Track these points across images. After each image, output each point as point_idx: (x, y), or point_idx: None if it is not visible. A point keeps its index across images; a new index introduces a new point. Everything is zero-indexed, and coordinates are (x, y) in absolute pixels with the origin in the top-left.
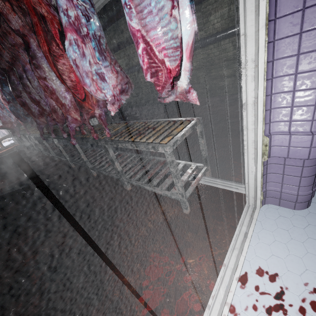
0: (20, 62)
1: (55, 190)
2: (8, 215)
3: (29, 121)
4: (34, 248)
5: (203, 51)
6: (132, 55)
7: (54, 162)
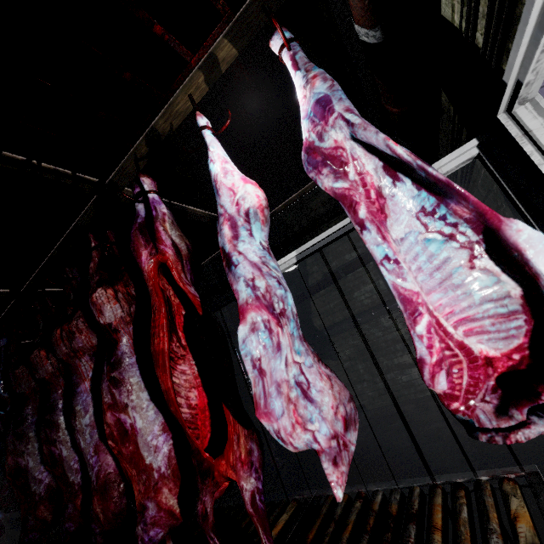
0: (76, 377)
1: None
2: None
3: (2, 517)
4: None
5: (355, 333)
6: (237, 349)
7: None
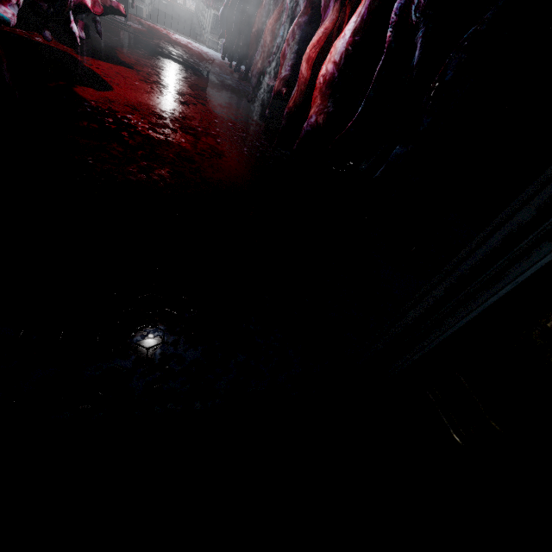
0: None
1: (184, 25)
2: (162, 14)
3: None
4: (164, 20)
5: None
6: None
7: (198, 26)
